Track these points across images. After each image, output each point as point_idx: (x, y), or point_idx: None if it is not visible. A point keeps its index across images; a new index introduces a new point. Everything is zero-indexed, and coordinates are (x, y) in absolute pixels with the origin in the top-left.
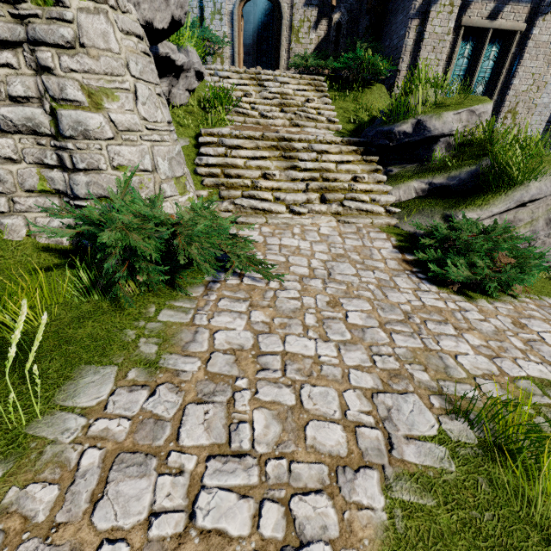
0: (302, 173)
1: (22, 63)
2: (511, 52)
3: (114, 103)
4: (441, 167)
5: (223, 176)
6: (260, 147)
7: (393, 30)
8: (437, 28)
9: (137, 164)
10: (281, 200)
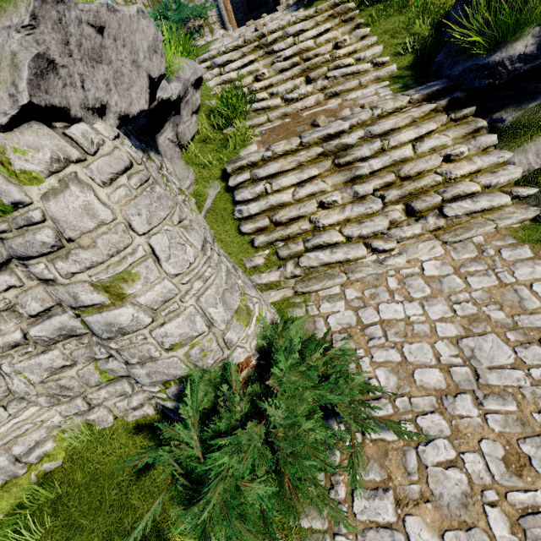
0: (371, 183)
1: (23, 277)
2: None
3: (136, 284)
4: None
5: (273, 226)
6: (303, 163)
7: None
8: None
9: (190, 334)
10: (356, 237)
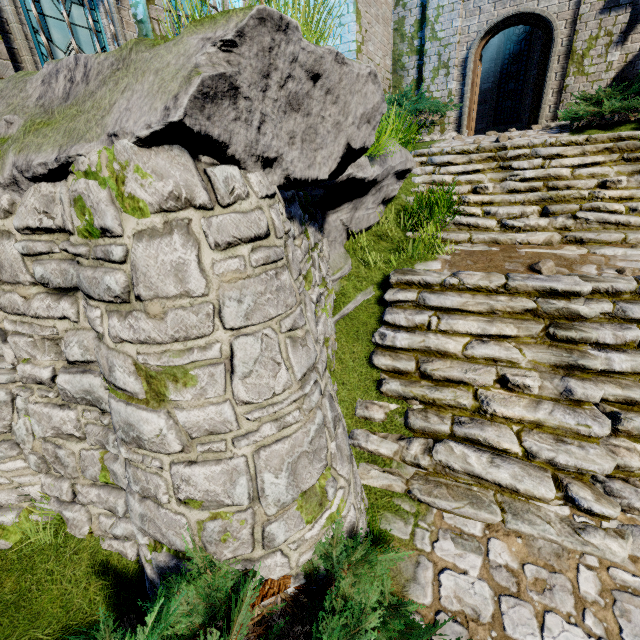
0: (600, 386)
1: (82, 313)
2: None
3: (186, 390)
4: None
5: (418, 375)
6: (497, 311)
7: None
8: None
9: (220, 496)
10: (543, 459)
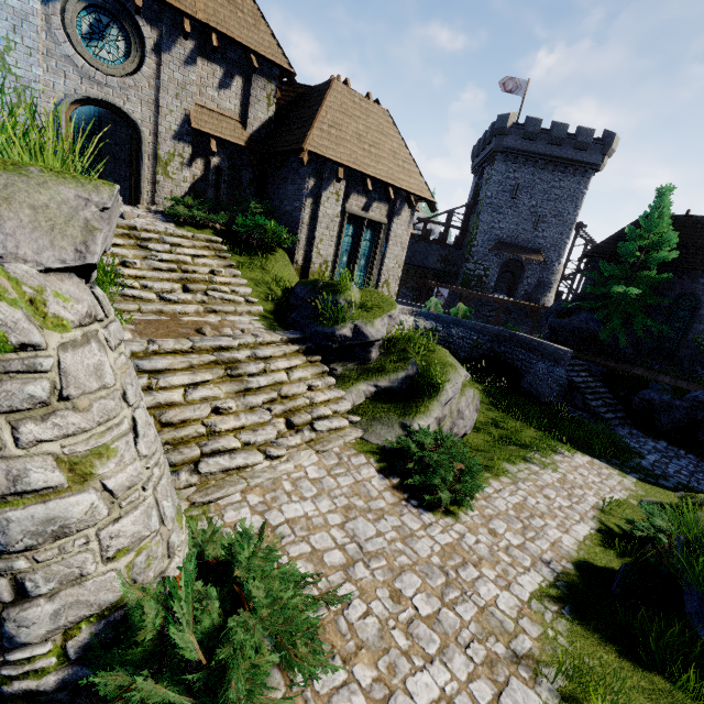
0: (260, 396)
1: None
2: (381, 238)
3: (110, 462)
4: (380, 368)
5: (159, 426)
6: (195, 365)
7: (282, 194)
8: (329, 211)
9: (142, 533)
10: (252, 443)
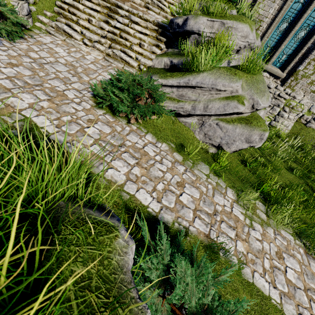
0: (109, 27)
1: None
2: None
3: None
4: (184, 54)
5: (67, 11)
6: (101, 5)
7: None
8: None
9: None
10: (84, 34)
